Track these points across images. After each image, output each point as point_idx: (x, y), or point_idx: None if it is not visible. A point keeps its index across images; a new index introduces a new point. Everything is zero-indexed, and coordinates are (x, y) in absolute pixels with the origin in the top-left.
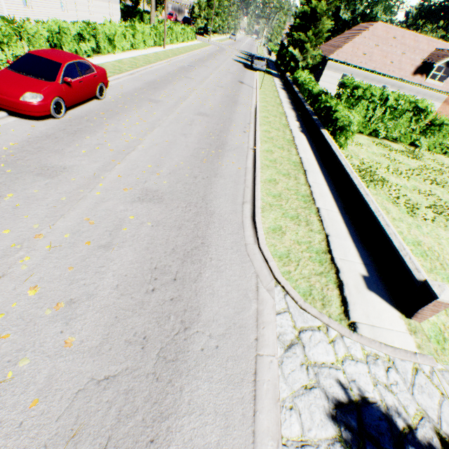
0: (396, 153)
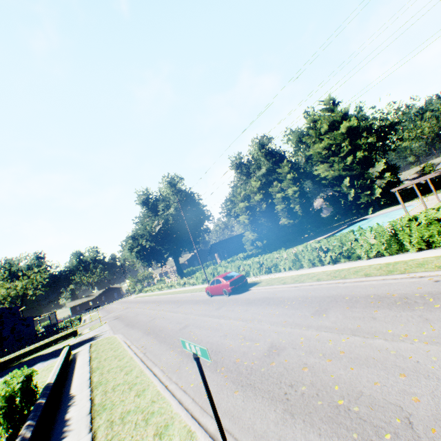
0: None
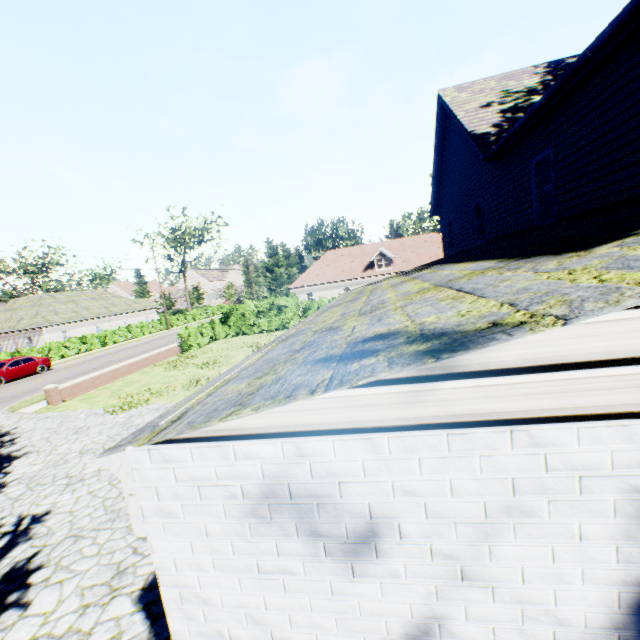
0: (265, 337)
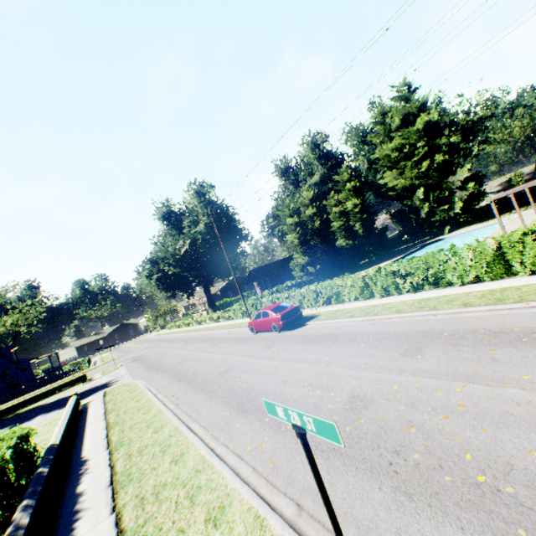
0: None
